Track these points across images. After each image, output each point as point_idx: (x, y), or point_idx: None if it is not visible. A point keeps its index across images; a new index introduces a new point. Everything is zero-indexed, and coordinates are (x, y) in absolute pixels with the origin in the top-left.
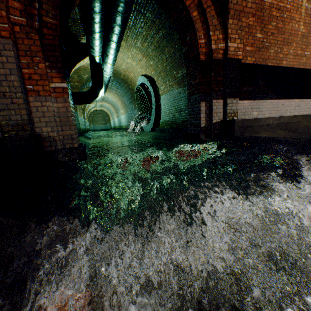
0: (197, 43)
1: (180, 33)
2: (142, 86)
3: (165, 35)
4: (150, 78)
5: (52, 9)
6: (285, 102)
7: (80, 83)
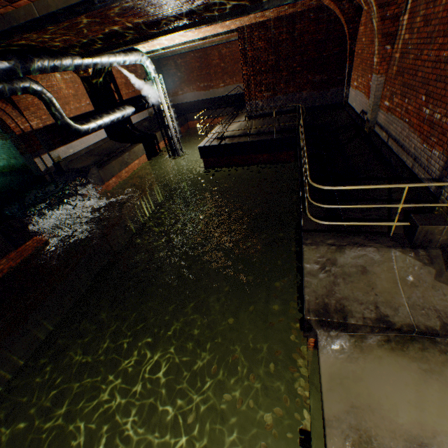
0: (10, 127)
1: None
2: None
3: None
4: None
5: None
6: (87, 137)
7: None
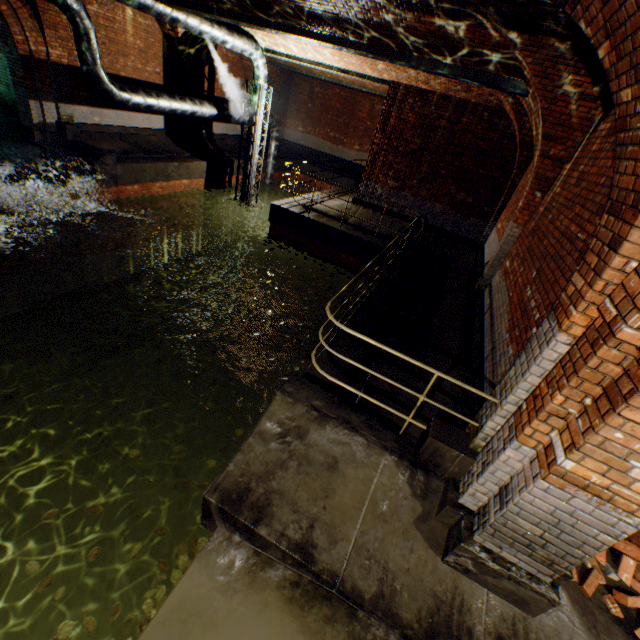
0: (14, 37)
1: None
2: None
3: None
4: None
5: None
6: (133, 114)
7: None
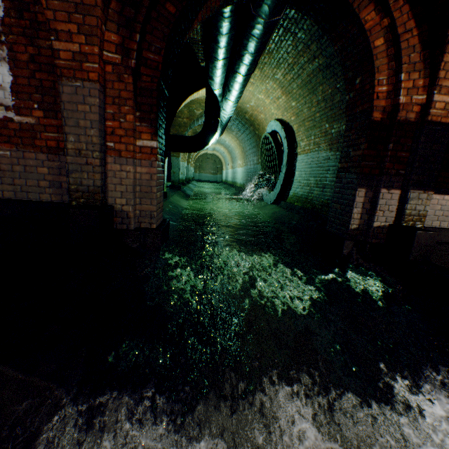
0: (372, 90)
1: (345, 70)
2: (272, 136)
3: (322, 66)
4: (287, 126)
5: (157, 40)
6: None
7: (190, 120)
